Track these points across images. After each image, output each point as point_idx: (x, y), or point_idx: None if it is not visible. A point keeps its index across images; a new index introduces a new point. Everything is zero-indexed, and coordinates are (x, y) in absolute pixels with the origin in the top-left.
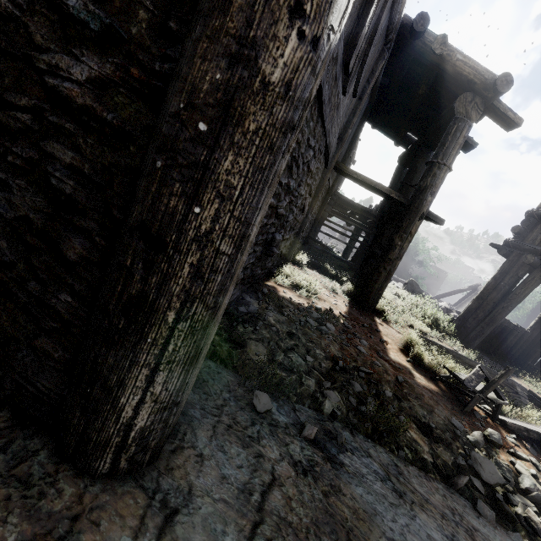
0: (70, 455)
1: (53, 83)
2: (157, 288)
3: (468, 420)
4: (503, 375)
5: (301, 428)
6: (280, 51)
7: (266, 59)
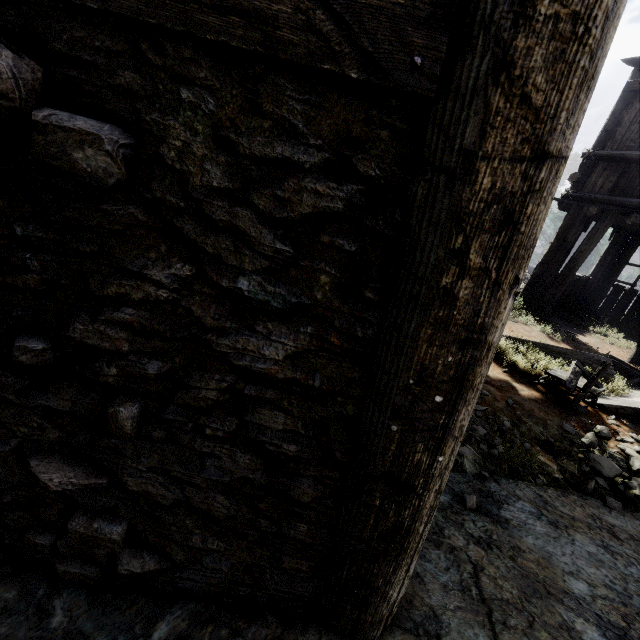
0: (349, 634)
1: (241, 361)
2: (412, 518)
3: (576, 420)
4: (601, 371)
5: (462, 501)
6: (500, 320)
7: (491, 333)
